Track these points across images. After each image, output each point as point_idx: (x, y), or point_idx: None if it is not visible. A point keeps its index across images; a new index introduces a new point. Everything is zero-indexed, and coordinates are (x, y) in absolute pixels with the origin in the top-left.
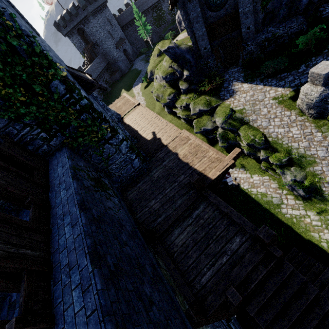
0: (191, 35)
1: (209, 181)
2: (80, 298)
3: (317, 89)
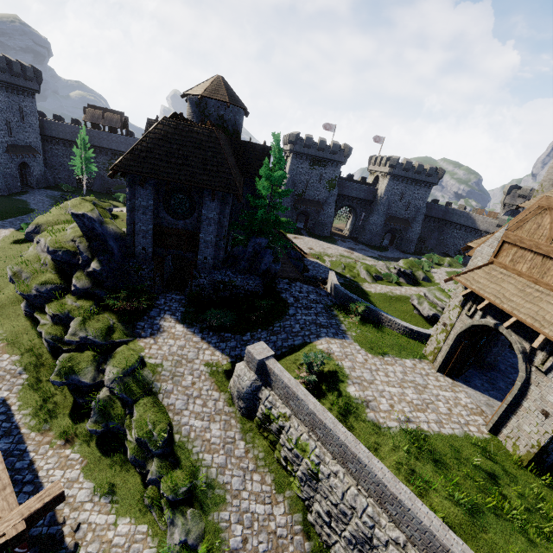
0: (130, 222)
1: None
2: None
3: (250, 375)
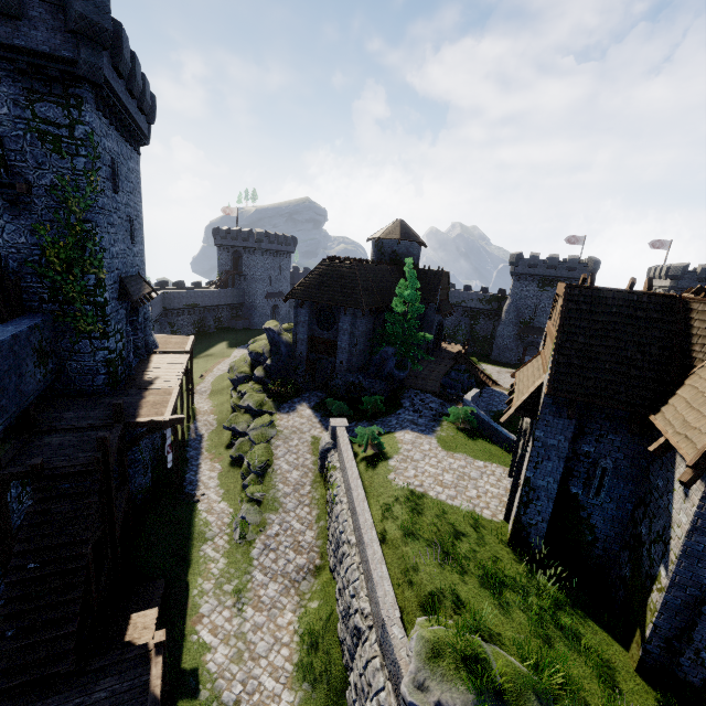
0: (295, 333)
1: (133, 421)
2: None
3: (327, 439)
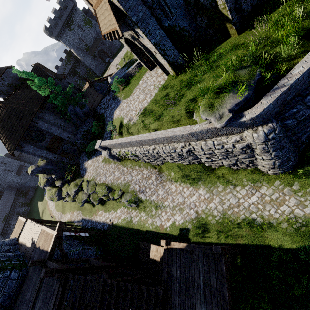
0: (40, 157)
1: (48, 254)
2: None
3: (105, 152)
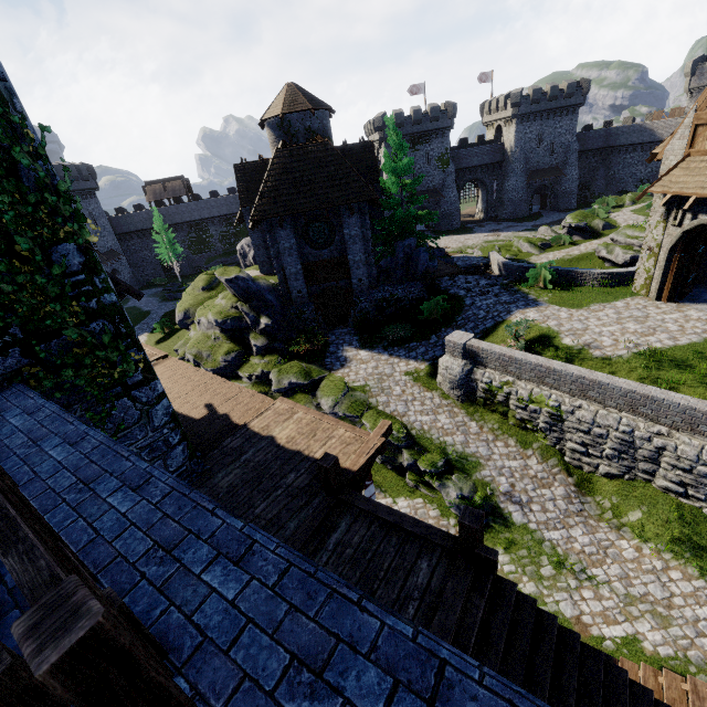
0: (278, 269)
1: (350, 474)
2: (235, 572)
3: (458, 362)
